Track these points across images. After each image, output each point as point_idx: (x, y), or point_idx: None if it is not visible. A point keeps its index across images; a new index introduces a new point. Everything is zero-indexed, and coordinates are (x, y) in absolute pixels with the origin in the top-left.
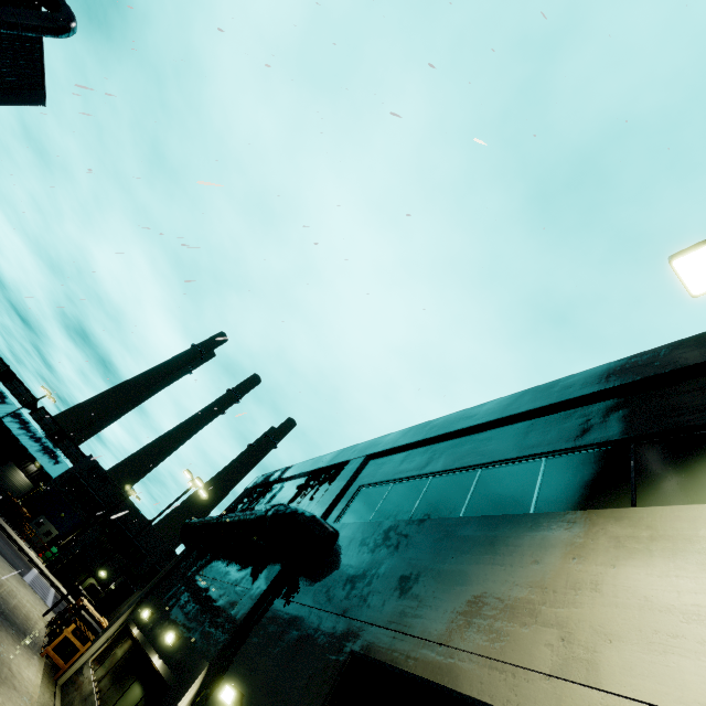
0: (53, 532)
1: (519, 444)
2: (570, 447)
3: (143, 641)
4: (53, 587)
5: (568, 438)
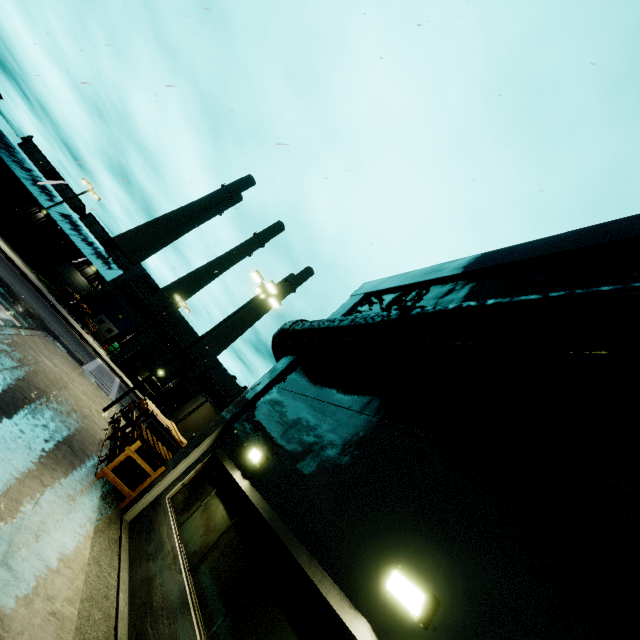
0: (113, 330)
1: None
2: None
3: (276, 523)
4: (118, 377)
5: None
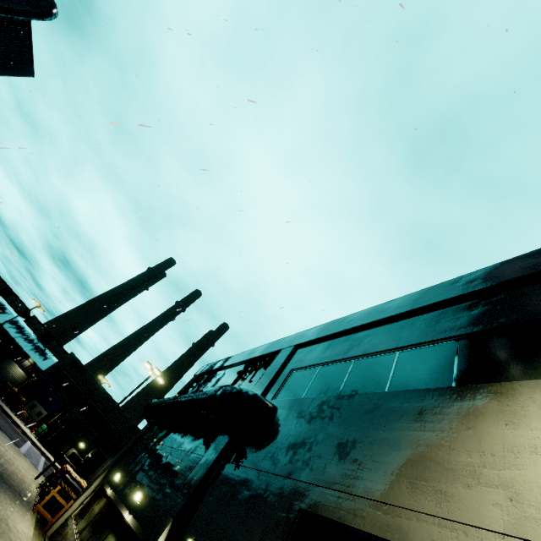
0: (43, 412)
1: (431, 329)
2: (482, 329)
3: (116, 499)
4: (43, 456)
5: (478, 322)
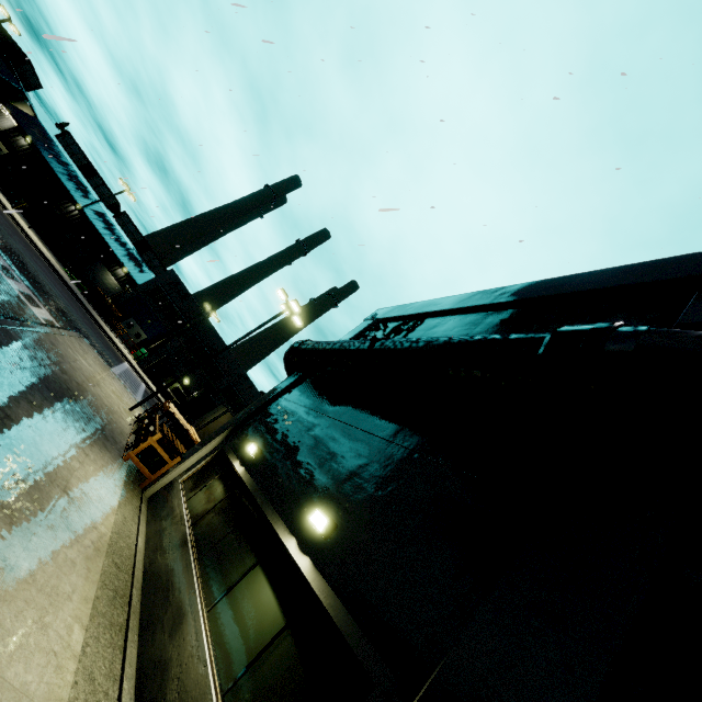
0: (142, 335)
1: None
2: None
3: (256, 492)
4: (144, 383)
5: None
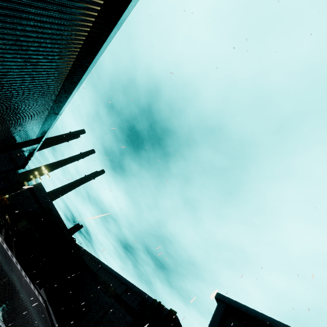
0: None
1: None
2: None
3: None
4: None
5: None
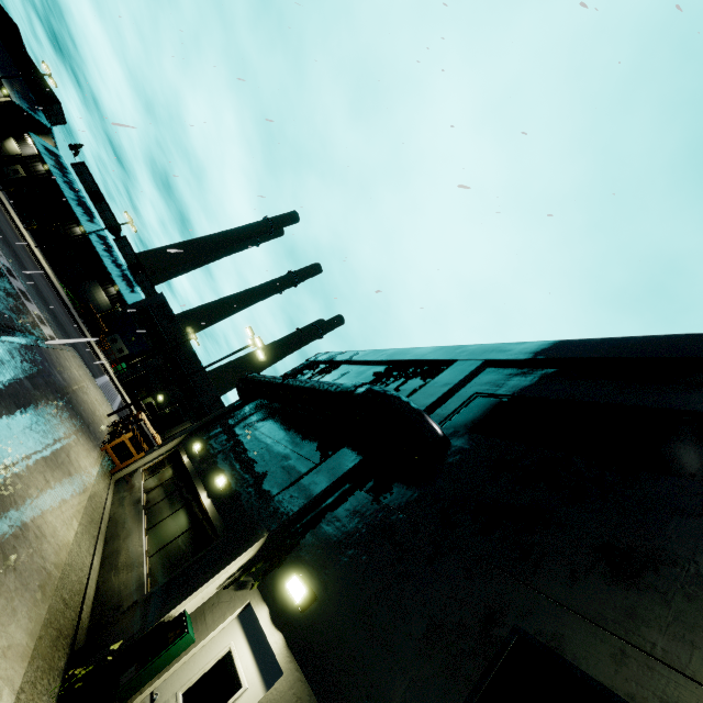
0: (124, 351)
1: None
2: None
3: (193, 472)
4: (120, 395)
5: None
